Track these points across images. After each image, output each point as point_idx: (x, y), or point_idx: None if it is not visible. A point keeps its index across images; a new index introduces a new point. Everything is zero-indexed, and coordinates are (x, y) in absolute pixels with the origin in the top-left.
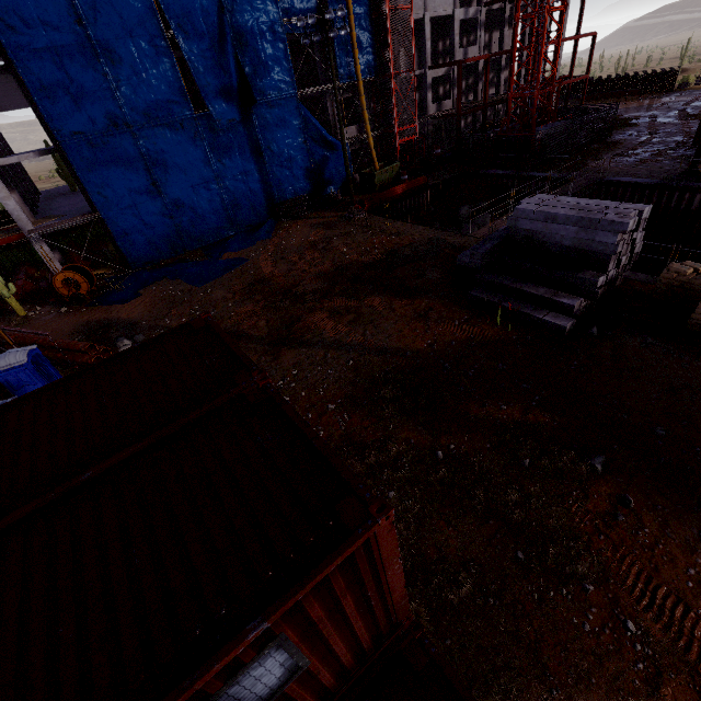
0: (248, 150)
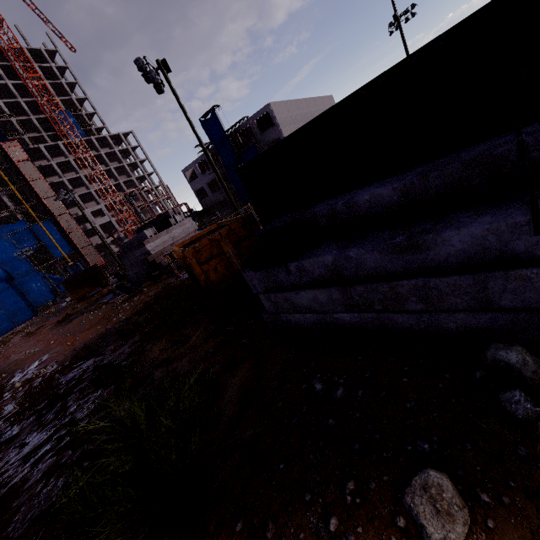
0: (16, 294)
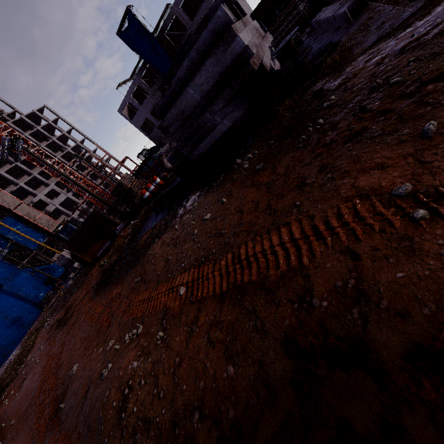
0: (12, 299)
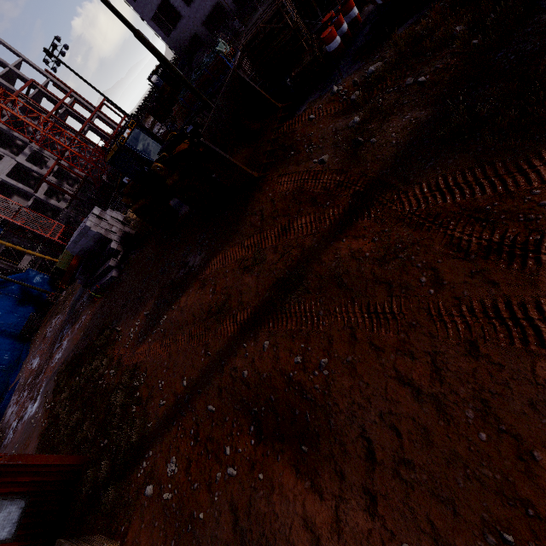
0: None
